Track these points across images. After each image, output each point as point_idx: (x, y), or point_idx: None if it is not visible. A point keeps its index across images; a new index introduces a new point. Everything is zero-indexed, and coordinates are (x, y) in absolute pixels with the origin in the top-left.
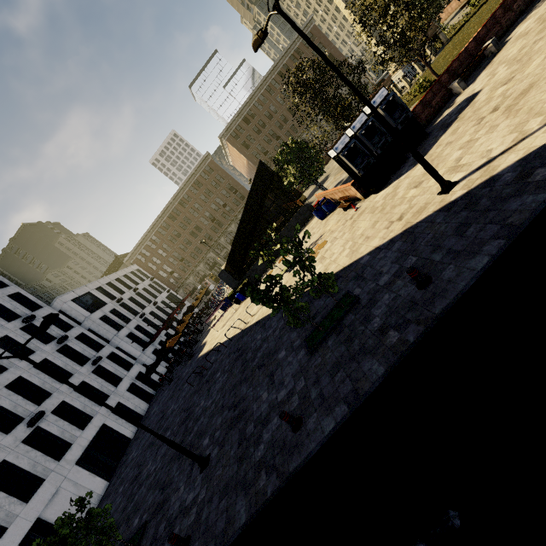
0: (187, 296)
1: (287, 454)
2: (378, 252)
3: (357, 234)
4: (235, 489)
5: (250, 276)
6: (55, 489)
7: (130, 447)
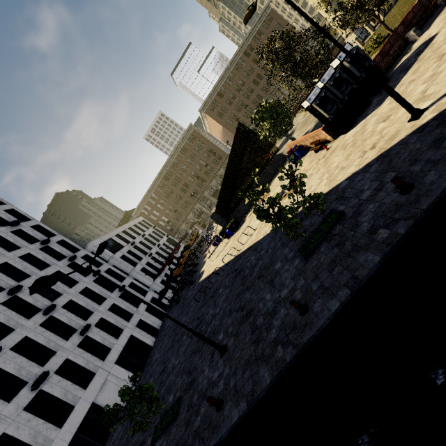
0: (182, 239)
1: (299, 331)
2: (356, 176)
3: (332, 167)
4: (256, 362)
5: (236, 216)
6: (103, 380)
7: (152, 352)
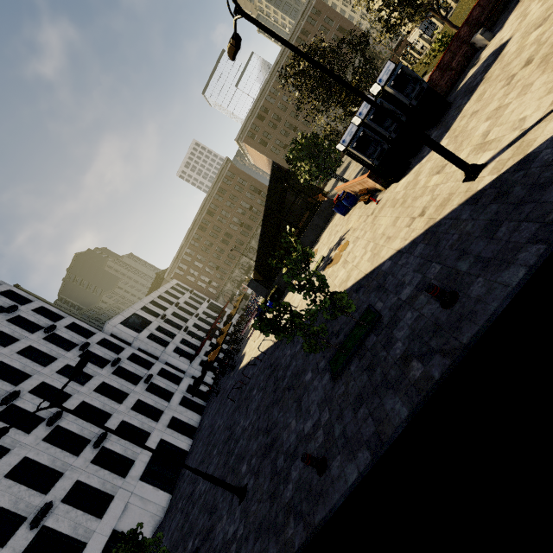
0: (226, 304)
1: (313, 501)
2: (399, 256)
3: (378, 233)
4: (268, 532)
5: (279, 283)
6: (124, 504)
7: (187, 460)
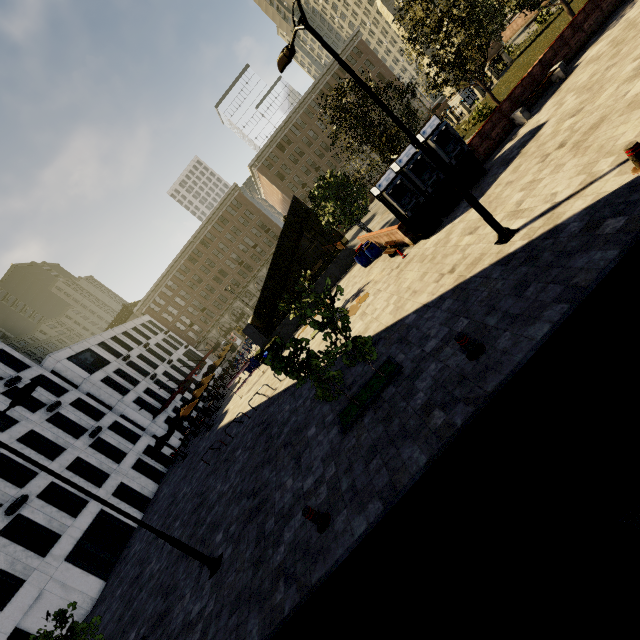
0: (208, 353)
1: (311, 560)
2: (425, 310)
3: (404, 287)
4: (248, 602)
5: (281, 332)
6: (38, 592)
7: (133, 538)
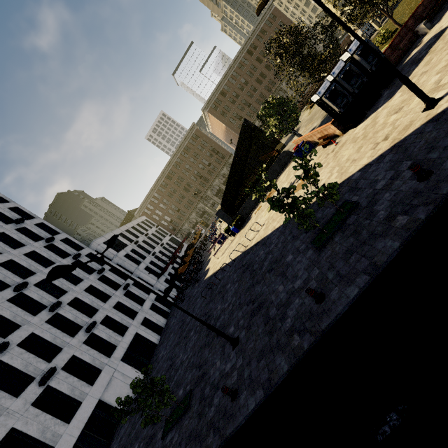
0: (185, 238)
1: (316, 319)
2: (369, 167)
3: (343, 160)
4: (271, 351)
5: (241, 213)
6: (110, 377)
7: (157, 349)
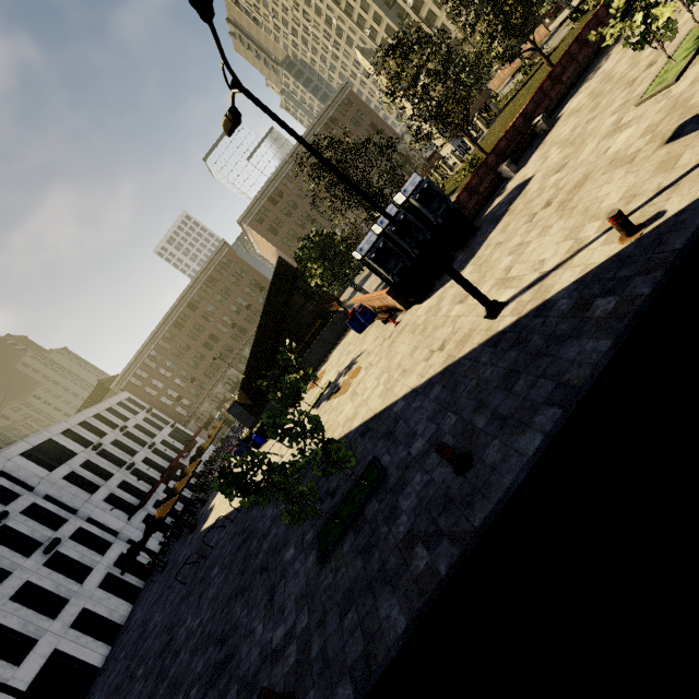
0: (199, 431)
1: None
2: (414, 397)
3: (394, 362)
4: None
5: (272, 410)
6: None
7: (95, 684)
